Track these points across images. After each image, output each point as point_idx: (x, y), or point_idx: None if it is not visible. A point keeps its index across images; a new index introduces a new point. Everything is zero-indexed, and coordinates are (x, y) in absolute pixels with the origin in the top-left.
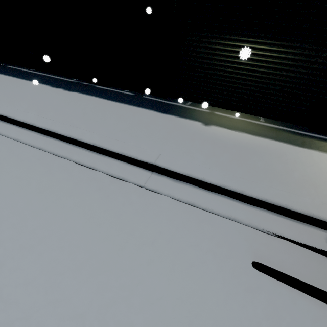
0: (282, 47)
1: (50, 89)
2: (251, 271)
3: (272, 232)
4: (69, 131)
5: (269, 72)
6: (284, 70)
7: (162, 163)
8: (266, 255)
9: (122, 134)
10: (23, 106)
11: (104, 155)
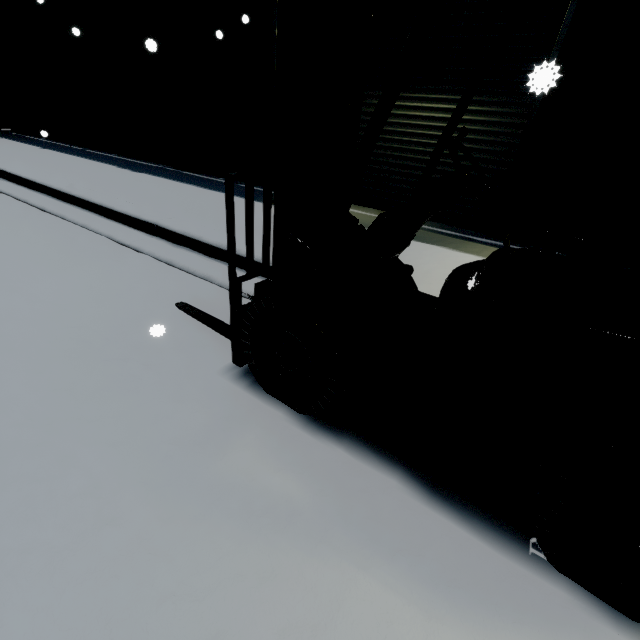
0: (423, 102)
1: (112, 168)
2: (172, 310)
3: (245, 292)
4: (84, 192)
5: (412, 141)
6: (433, 137)
7: (164, 222)
8: (211, 307)
9: (150, 203)
10: (58, 175)
11: (112, 220)
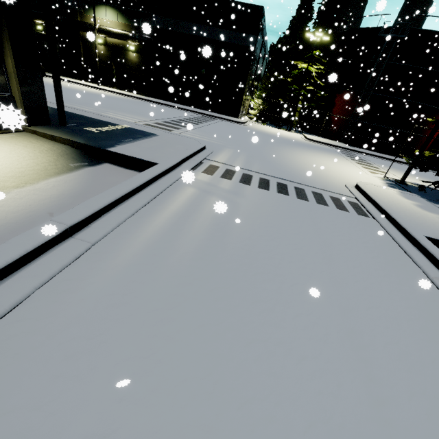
0: None
1: None
2: None
3: None
4: None
5: None
6: None
7: None
8: None
9: None
10: None
11: None
